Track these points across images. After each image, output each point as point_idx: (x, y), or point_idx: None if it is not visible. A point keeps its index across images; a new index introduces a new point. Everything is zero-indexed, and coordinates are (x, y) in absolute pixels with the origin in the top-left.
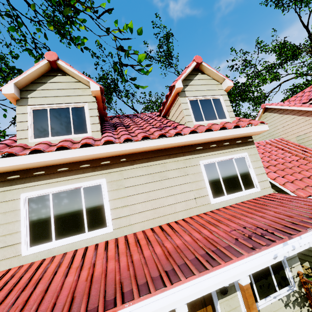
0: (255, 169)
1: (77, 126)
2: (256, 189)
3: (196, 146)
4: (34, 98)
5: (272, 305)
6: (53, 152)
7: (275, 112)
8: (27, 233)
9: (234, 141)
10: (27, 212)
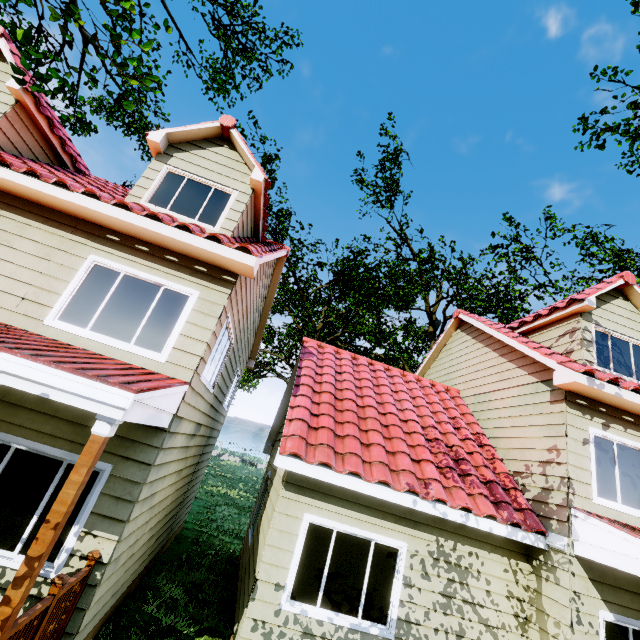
0: (190, 326)
1: None
2: (156, 356)
3: (111, 232)
4: None
5: None
6: None
7: (469, 332)
8: None
9: (192, 262)
10: None
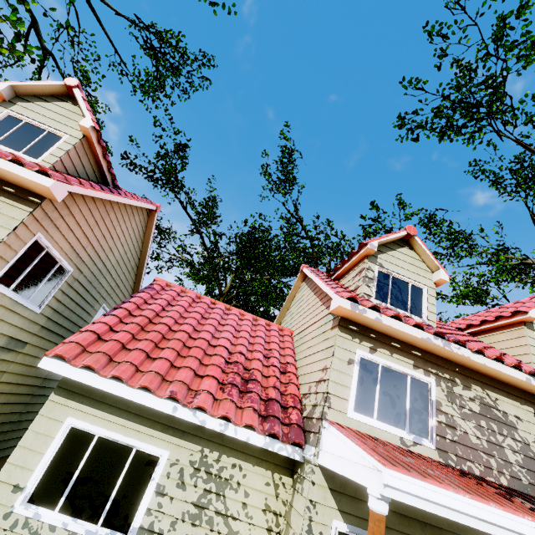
0: None
1: None
2: None
3: None
4: None
5: None
6: None
7: (307, 282)
8: None
9: (3, 184)
10: None
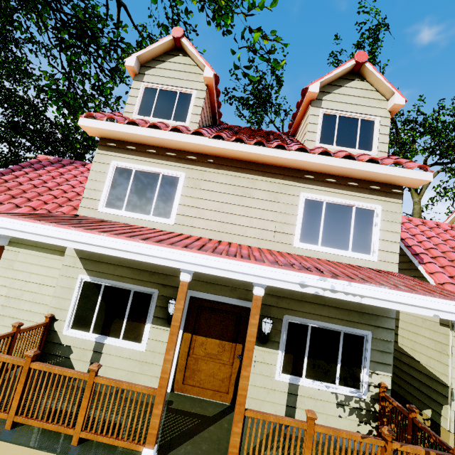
0: (383, 232)
1: (178, 114)
2: (369, 257)
3: (306, 173)
4: (150, 75)
5: (318, 392)
6: (145, 128)
7: None
8: (107, 195)
9: (367, 184)
10: (112, 178)
